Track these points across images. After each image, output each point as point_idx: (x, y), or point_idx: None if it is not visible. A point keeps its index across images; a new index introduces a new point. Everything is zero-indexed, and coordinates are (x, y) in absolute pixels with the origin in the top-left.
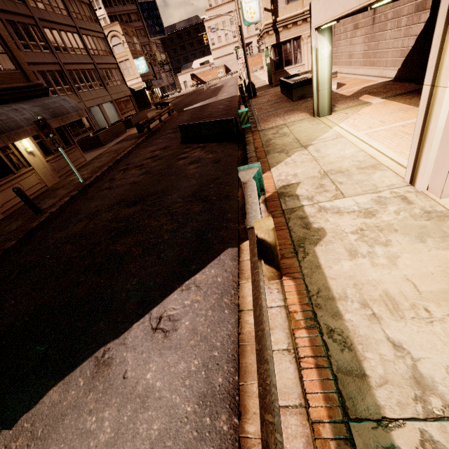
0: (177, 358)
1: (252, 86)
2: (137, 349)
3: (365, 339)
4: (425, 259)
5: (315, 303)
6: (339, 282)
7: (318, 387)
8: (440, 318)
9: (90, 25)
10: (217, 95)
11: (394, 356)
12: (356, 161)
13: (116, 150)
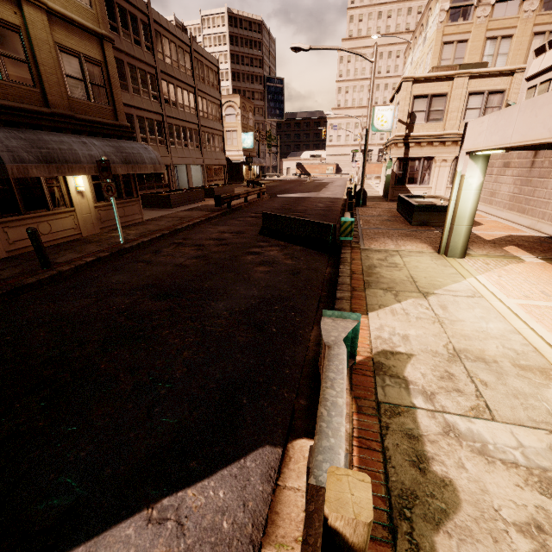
0: None
1: (364, 194)
2: None
3: None
4: None
5: None
6: None
7: None
8: None
9: (210, 90)
10: (319, 191)
11: None
12: (510, 348)
13: (181, 217)
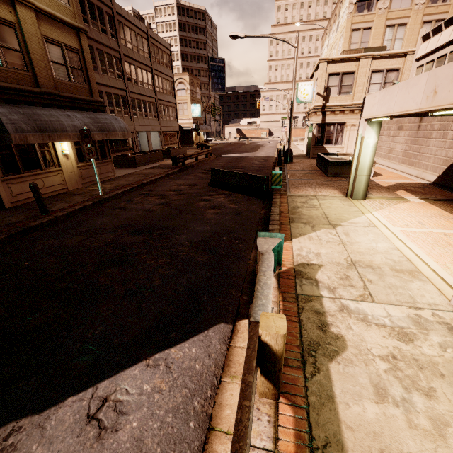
0: None
1: (290, 153)
2: (54, 444)
3: None
4: None
5: None
6: (358, 437)
7: None
8: None
9: (164, 70)
10: (255, 151)
11: None
12: (390, 259)
13: (146, 174)
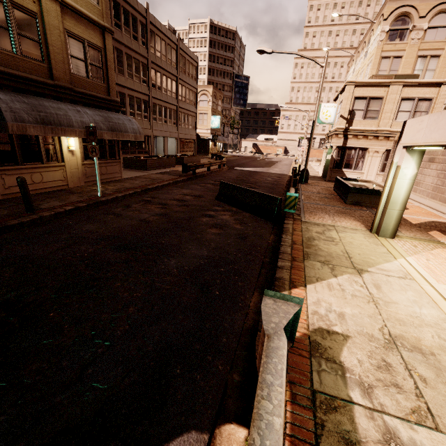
0: None
1: (306, 173)
2: None
3: None
4: None
5: None
6: None
7: None
8: None
9: (189, 80)
10: (269, 167)
11: None
12: (445, 339)
13: (153, 179)
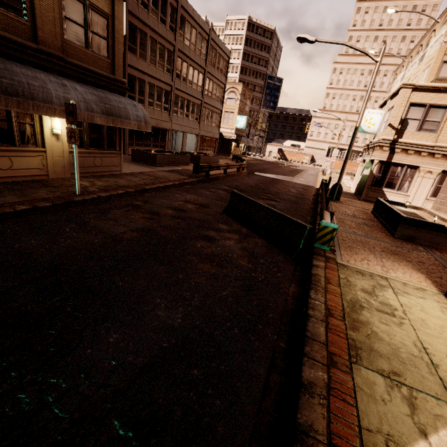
0: None
1: (339, 189)
2: None
3: None
4: None
5: None
6: None
7: None
8: None
9: (218, 74)
10: (293, 176)
11: None
12: None
13: (158, 177)
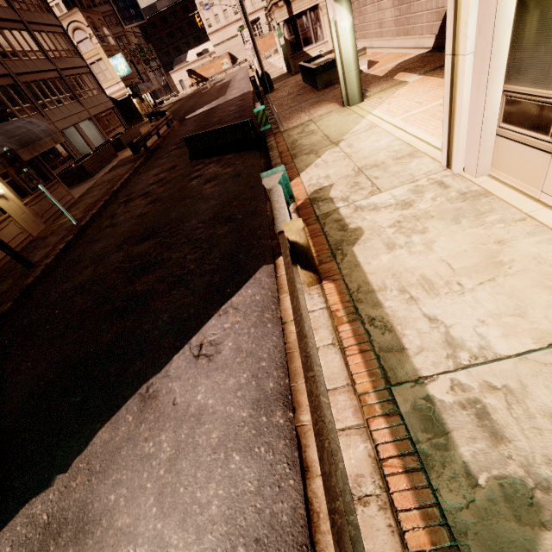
0: (226, 376)
1: (267, 77)
2: (182, 377)
3: (403, 320)
4: (459, 239)
5: (356, 299)
6: (378, 275)
7: (362, 367)
8: (471, 289)
9: (42, 17)
10: (225, 93)
11: (430, 328)
12: (392, 151)
13: (109, 180)
